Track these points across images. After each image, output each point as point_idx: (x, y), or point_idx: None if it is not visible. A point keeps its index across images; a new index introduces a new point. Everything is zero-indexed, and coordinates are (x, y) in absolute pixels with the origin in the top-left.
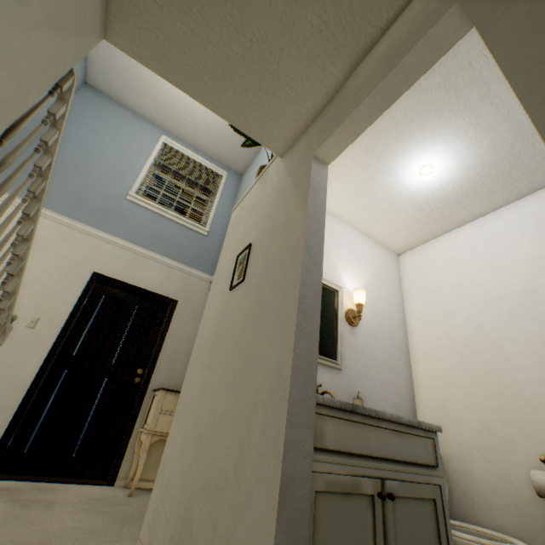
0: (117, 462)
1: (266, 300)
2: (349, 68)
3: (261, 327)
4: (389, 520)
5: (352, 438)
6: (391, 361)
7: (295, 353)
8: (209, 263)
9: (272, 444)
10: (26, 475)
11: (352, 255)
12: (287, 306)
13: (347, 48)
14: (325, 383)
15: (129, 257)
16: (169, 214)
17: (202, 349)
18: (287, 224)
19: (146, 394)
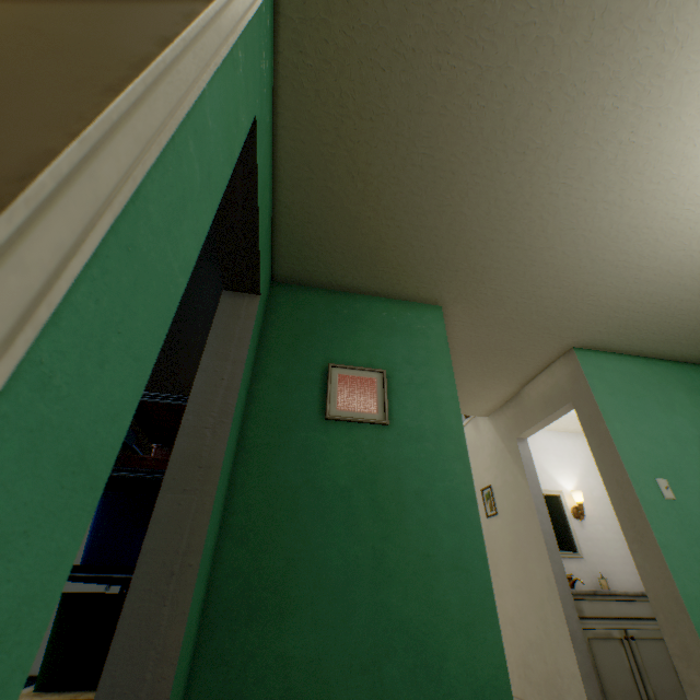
0: None
1: (523, 536)
2: (520, 387)
3: (527, 553)
4: (635, 650)
5: (599, 608)
6: (622, 538)
7: (553, 573)
8: None
9: (558, 617)
10: None
11: (560, 457)
12: (539, 545)
13: (517, 383)
14: (574, 570)
15: None
16: None
17: None
18: (516, 484)
19: None
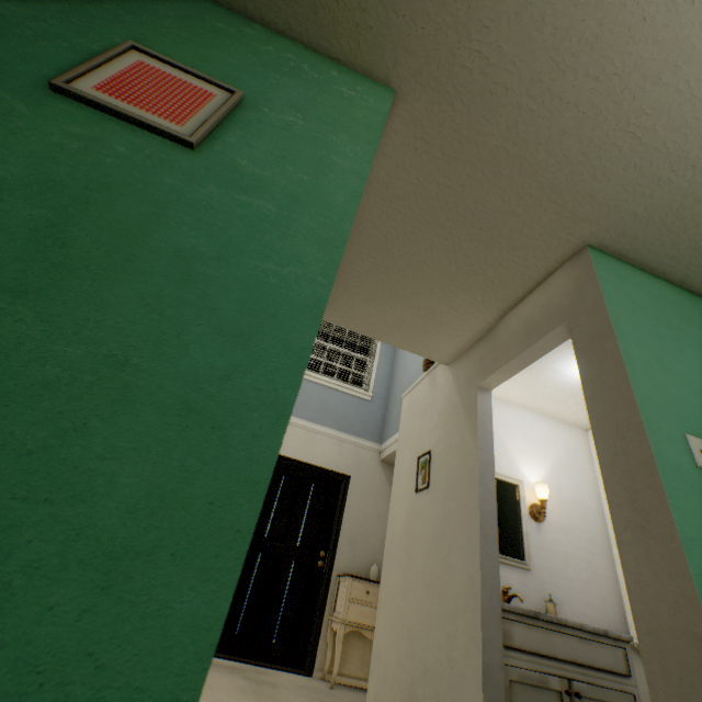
0: (313, 651)
1: (453, 516)
2: (498, 316)
3: (452, 541)
4: None
5: (537, 640)
6: (588, 558)
7: (482, 571)
8: (376, 431)
9: (472, 639)
10: (239, 657)
11: (530, 442)
12: (471, 529)
13: (494, 308)
14: (515, 584)
15: (302, 434)
16: (333, 383)
17: (395, 545)
18: (462, 447)
19: (331, 579)
